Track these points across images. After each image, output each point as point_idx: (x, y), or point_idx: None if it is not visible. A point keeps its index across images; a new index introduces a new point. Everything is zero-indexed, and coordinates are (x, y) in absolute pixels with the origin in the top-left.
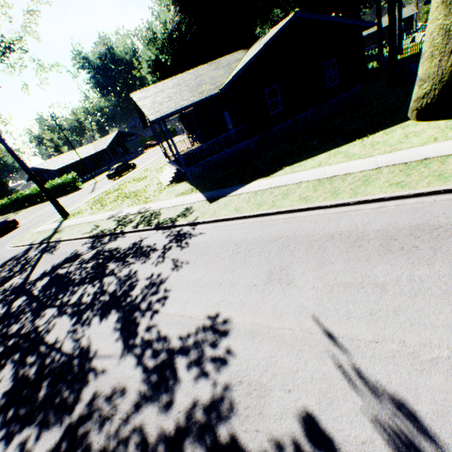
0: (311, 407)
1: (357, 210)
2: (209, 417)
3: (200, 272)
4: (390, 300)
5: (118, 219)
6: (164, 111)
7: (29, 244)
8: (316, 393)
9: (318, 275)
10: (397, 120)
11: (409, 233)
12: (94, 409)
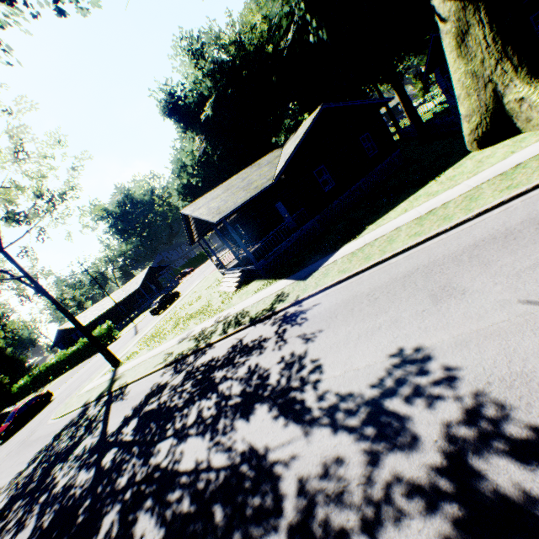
0: None
1: (482, 220)
2: (479, 426)
3: (344, 330)
4: None
5: (194, 338)
6: (225, 211)
7: (82, 405)
8: None
9: (490, 274)
10: (458, 157)
11: None
12: (312, 494)
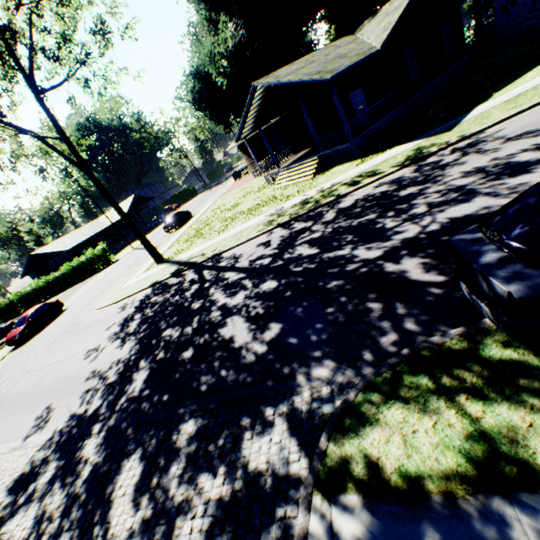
0: None
1: None
2: None
3: None
4: None
5: (298, 205)
6: (334, 71)
7: (150, 285)
8: None
9: None
10: None
11: None
12: None
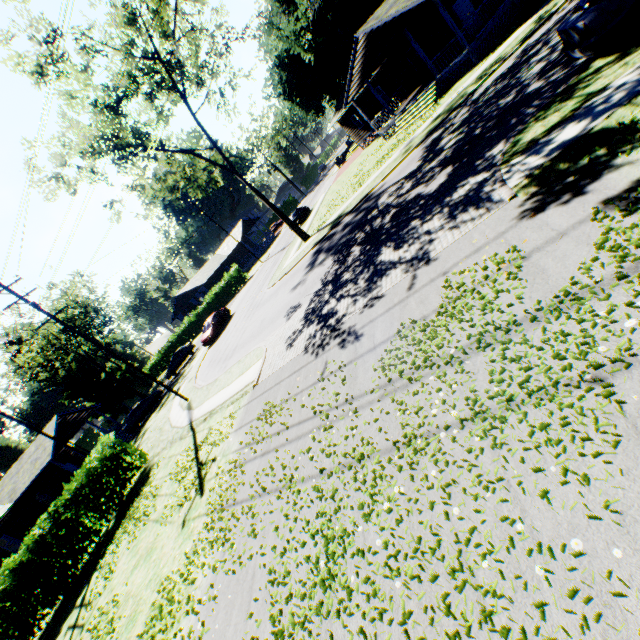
0: None
1: None
2: None
3: None
4: None
5: (429, 125)
6: None
7: (313, 246)
8: None
9: None
10: None
11: None
12: None
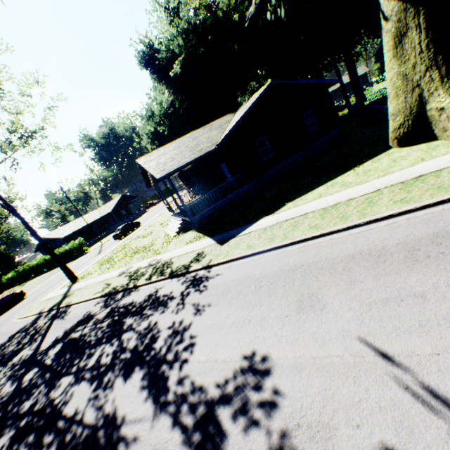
0: (390, 441)
1: (369, 229)
2: None
3: (225, 312)
4: (435, 308)
5: (129, 275)
6: (169, 169)
7: (37, 312)
8: (389, 424)
9: (350, 296)
10: (381, 150)
11: (430, 241)
12: None
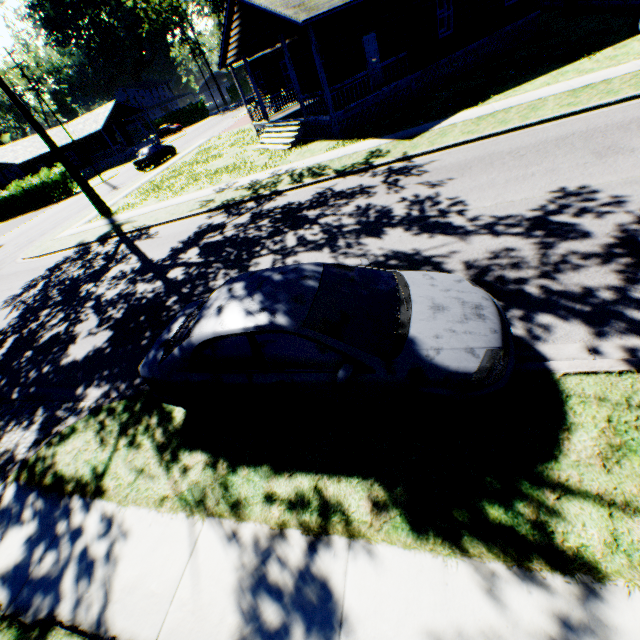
0: None
1: None
2: None
3: (486, 178)
4: None
5: (243, 188)
6: (315, 9)
7: (75, 245)
8: None
9: None
10: (621, 37)
11: None
12: (484, 267)
